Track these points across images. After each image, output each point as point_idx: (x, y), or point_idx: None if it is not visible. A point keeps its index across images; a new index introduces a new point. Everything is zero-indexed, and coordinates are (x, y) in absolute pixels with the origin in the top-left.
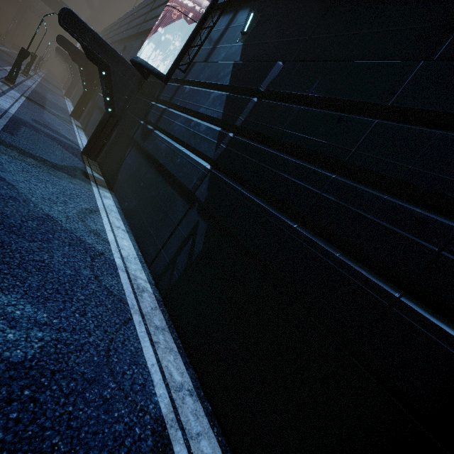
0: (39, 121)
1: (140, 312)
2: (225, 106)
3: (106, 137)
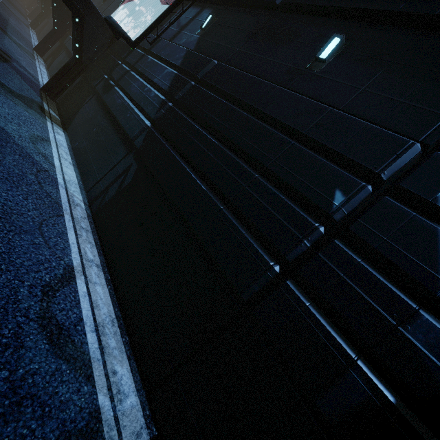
0: None
1: (71, 215)
2: (172, 82)
3: (69, 81)
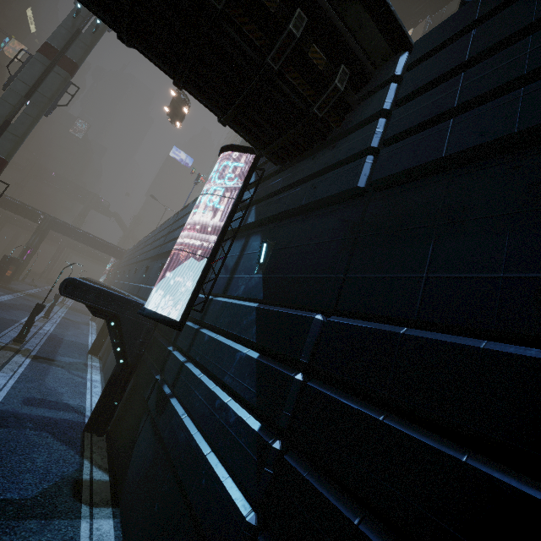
0: (34, 397)
1: None
2: (257, 382)
3: (118, 396)
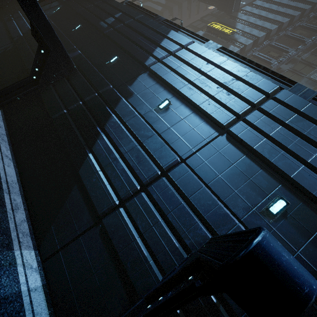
0: None
1: None
2: None
3: None
